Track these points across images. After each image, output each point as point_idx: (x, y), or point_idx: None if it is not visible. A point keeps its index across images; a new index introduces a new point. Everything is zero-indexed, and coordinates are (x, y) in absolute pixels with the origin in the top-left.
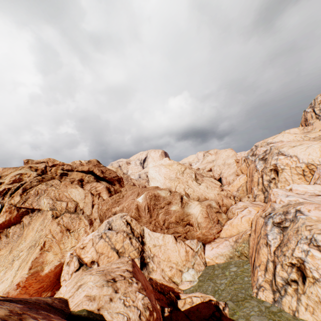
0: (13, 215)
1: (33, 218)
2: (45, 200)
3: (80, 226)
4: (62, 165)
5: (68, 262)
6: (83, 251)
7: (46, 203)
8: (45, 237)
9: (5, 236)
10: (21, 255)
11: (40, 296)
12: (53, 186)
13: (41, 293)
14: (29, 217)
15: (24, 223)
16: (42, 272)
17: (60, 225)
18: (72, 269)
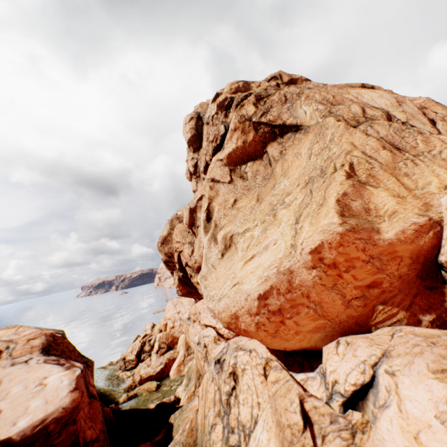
0: (248, 137)
1: (287, 145)
2: (306, 108)
3: (433, 147)
4: (306, 81)
5: None
6: None
7: (309, 112)
8: (347, 155)
9: (239, 179)
10: (288, 199)
11: (372, 316)
12: (312, 89)
13: (374, 306)
14: (278, 146)
15: (269, 157)
16: (376, 235)
17: (372, 138)
18: None
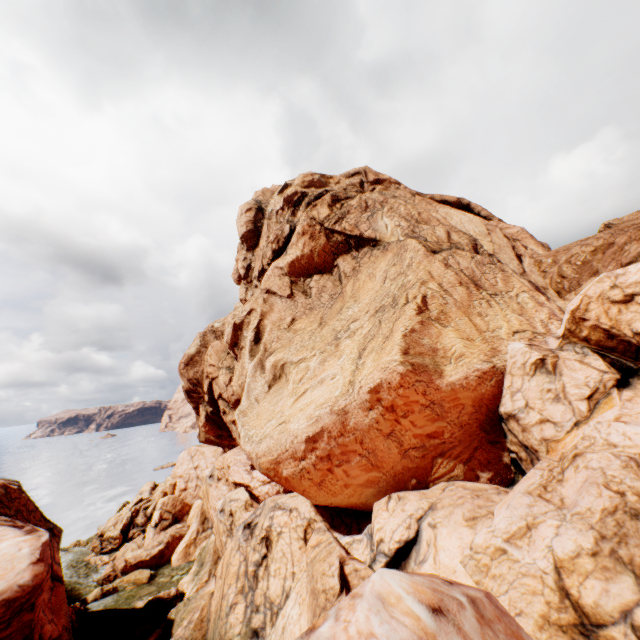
0: (318, 245)
1: (362, 261)
2: (388, 222)
3: (511, 288)
4: (395, 184)
5: (544, 360)
6: (631, 312)
7: (390, 227)
8: (422, 286)
9: (301, 294)
10: (354, 328)
11: (430, 469)
12: (398, 199)
13: (432, 458)
14: (352, 260)
15: (340, 272)
16: (440, 378)
17: (451, 269)
18: (588, 378)
